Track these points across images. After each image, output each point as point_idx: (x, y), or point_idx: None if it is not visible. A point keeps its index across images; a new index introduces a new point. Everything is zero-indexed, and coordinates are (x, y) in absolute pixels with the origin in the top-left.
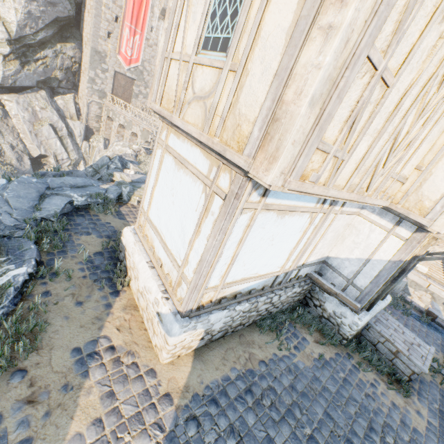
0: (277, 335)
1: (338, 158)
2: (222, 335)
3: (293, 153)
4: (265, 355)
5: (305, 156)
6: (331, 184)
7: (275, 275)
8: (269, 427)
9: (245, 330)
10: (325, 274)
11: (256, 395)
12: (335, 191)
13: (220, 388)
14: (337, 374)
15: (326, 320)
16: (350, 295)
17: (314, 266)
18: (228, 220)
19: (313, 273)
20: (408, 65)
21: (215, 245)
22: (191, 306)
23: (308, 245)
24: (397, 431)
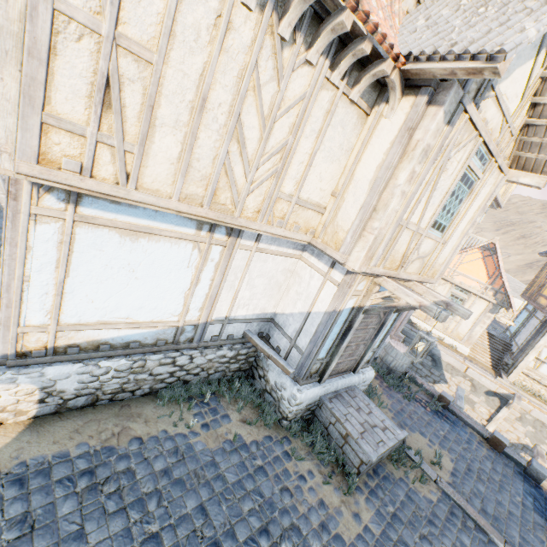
0: (181, 408)
1: (116, 148)
2: (89, 402)
3: (5, 126)
4: (148, 431)
5: (23, 130)
6: (130, 183)
7: (170, 325)
8: (91, 519)
9: (137, 400)
10: (273, 335)
11: (98, 478)
12: (147, 195)
13: (44, 466)
14: (252, 461)
15: (269, 394)
16: (294, 360)
17: (256, 325)
18: (13, 228)
19: (249, 332)
20: (177, 42)
21: (5, 261)
22: (4, 349)
23: (218, 290)
24: (307, 536)
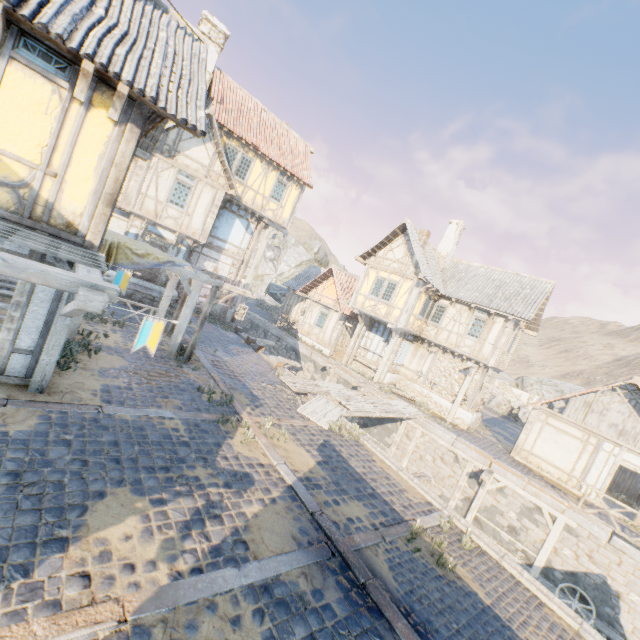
0: None
1: None
2: None
3: None
4: None
5: None
6: None
7: None
8: None
9: None
10: None
11: None
12: None
13: None
14: None
15: None
16: None
17: None
18: None
19: None
20: None
21: None
22: None
23: None
24: None
